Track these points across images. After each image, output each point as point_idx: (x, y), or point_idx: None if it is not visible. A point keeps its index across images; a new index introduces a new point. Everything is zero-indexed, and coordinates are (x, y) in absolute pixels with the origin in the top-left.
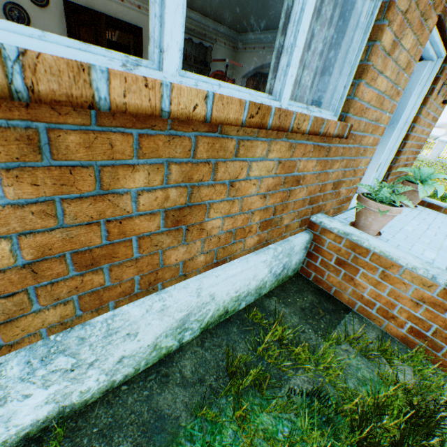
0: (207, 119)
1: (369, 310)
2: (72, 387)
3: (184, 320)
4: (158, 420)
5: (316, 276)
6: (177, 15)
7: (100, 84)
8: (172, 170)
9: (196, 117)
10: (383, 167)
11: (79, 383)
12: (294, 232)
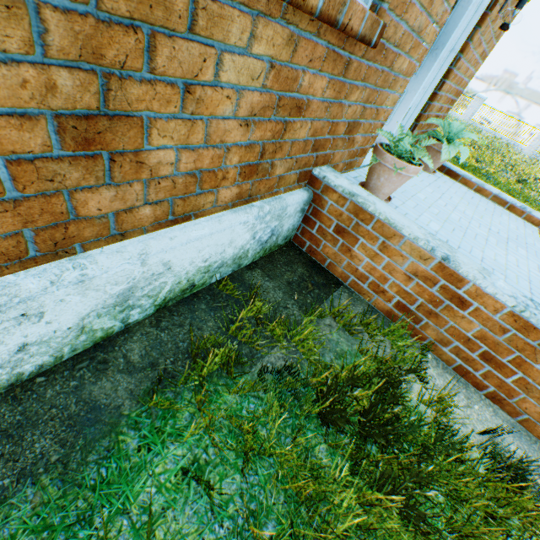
0: None
1: (361, 285)
2: None
3: (125, 295)
4: (91, 412)
5: (310, 246)
6: None
7: None
8: (50, 23)
9: None
10: (412, 114)
11: None
12: (290, 189)
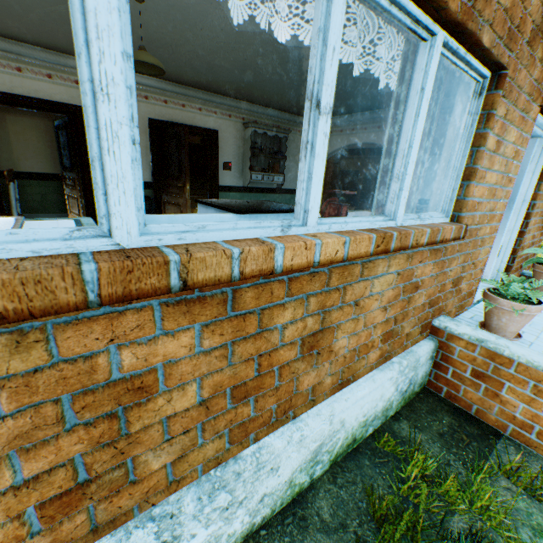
0: (344, 259)
1: (526, 434)
2: (223, 528)
3: (316, 451)
4: None
5: (448, 391)
6: (318, 185)
7: (279, 257)
8: (311, 302)
9: (336, 259)
10: (504, 250)
11: (229, 523)
12: (415, 340)
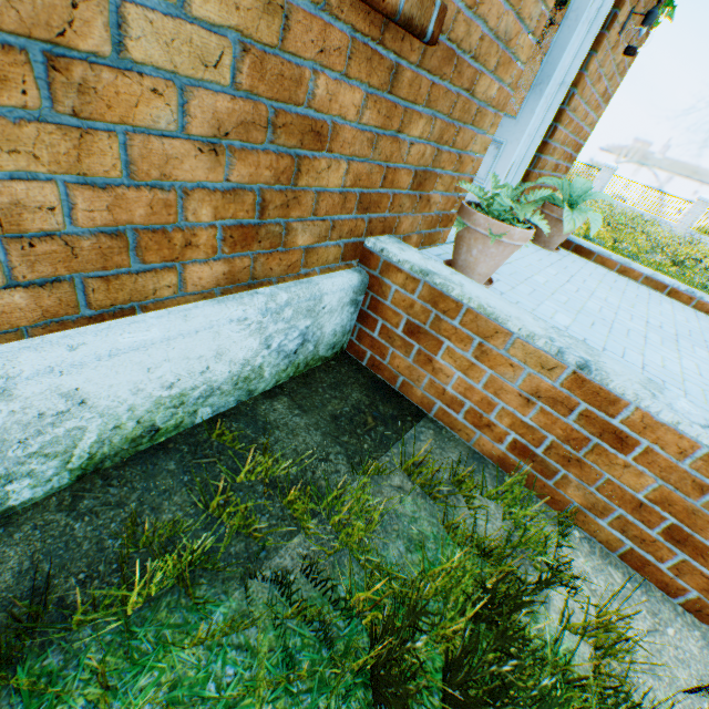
0: None
1: (453, 415)
2: None
3: None
4: None
5: (373, 357)
6: None
7: None
8: None
9: None
10: (516, 172)
11: None
12: (331, 270)
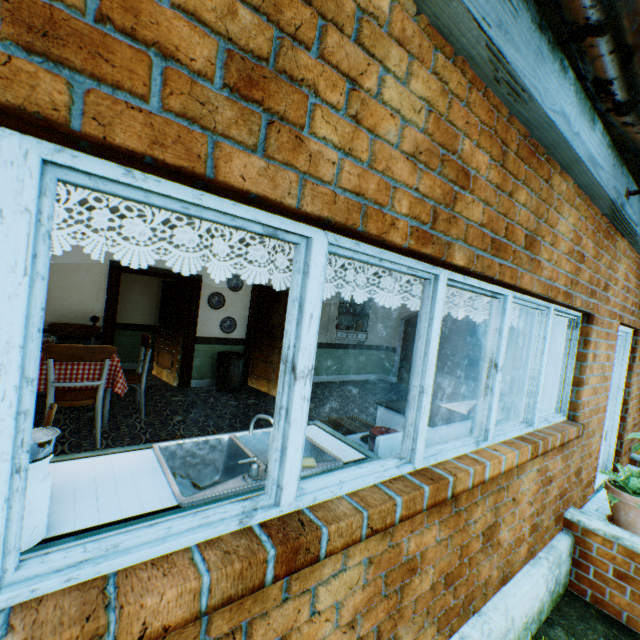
0: (515, 466)
1: None
2: None
3: None
4: None
5: (593, 593)
6: (494, 412)
7: (487, 470)
8: (489, 499)
9: (511, 467)
10: (610, 434)
11: None
12: (551, 533)
